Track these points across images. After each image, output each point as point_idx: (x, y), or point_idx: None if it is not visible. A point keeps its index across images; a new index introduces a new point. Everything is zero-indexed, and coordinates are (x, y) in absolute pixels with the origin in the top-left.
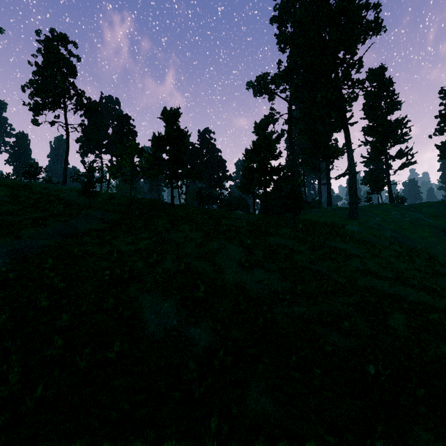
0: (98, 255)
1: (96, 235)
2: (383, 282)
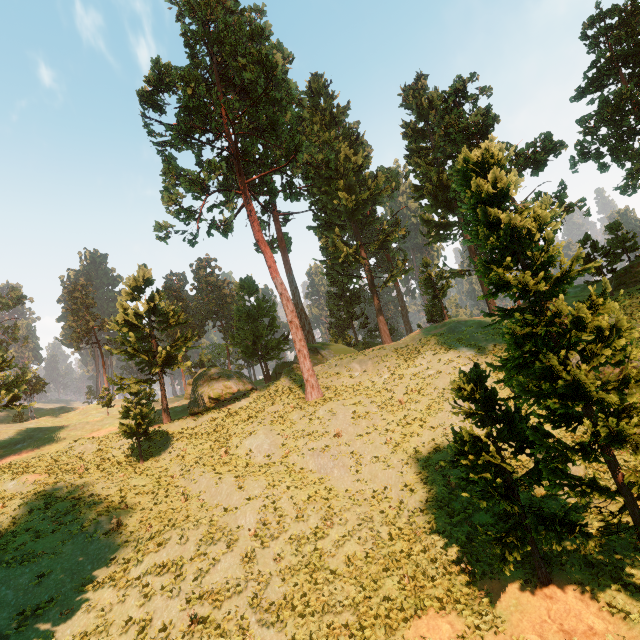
0: None
1: None
2: None
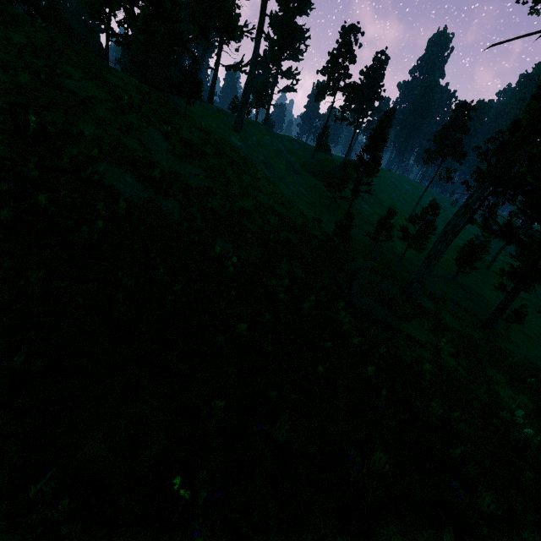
0: None
1: None
2: (265, 196)
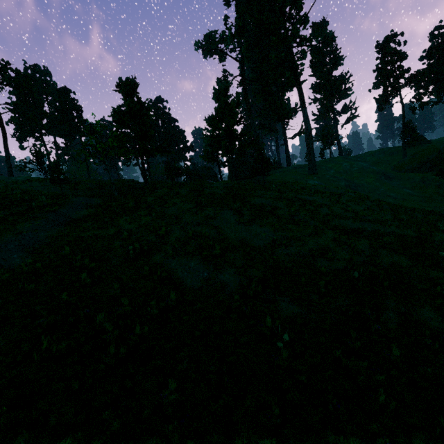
0: (107, 236)
1: (93, 220)
2: (348, 221)
